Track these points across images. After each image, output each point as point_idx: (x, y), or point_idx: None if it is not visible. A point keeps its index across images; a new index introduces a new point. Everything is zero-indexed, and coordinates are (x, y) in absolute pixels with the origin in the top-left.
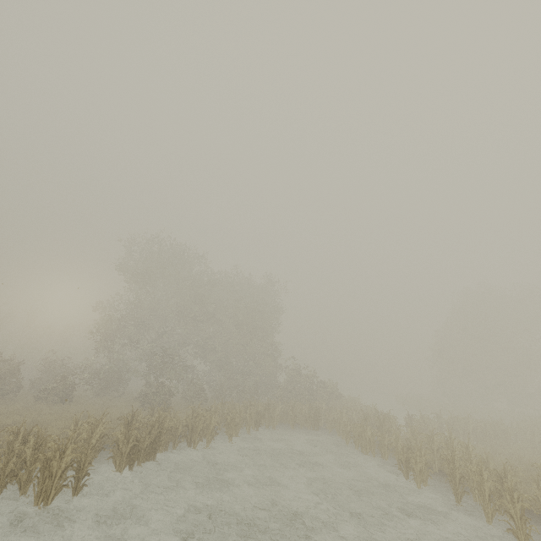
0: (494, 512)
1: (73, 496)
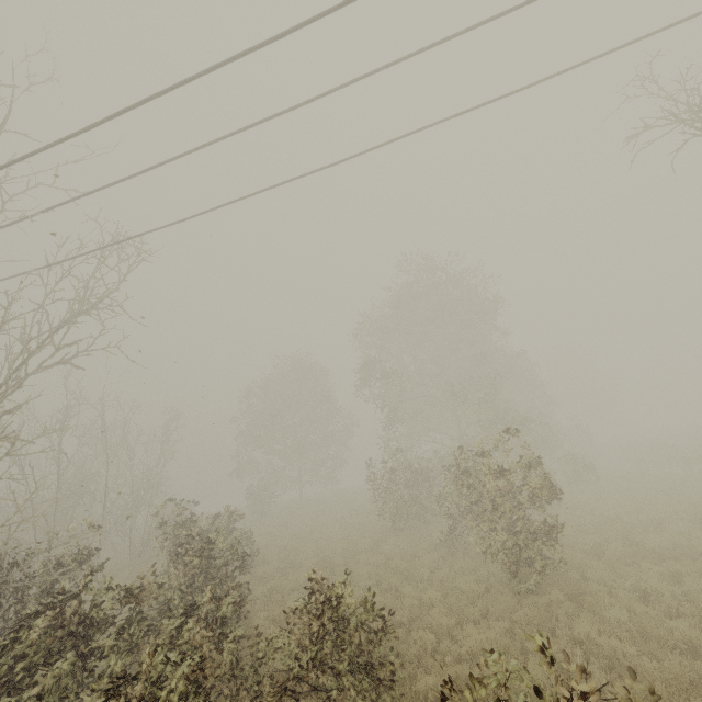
0: None
1: None
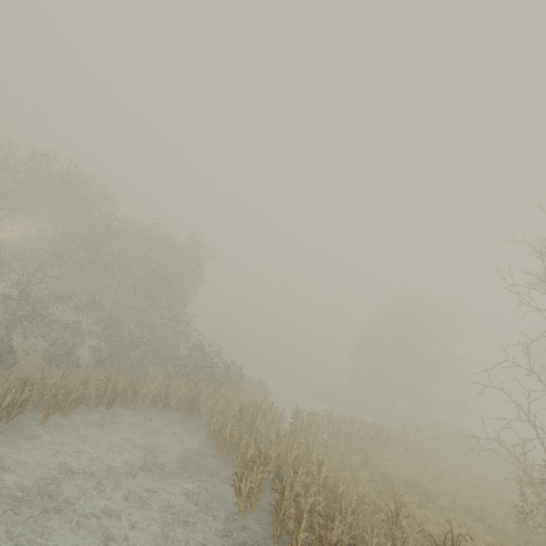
0: None
1: None
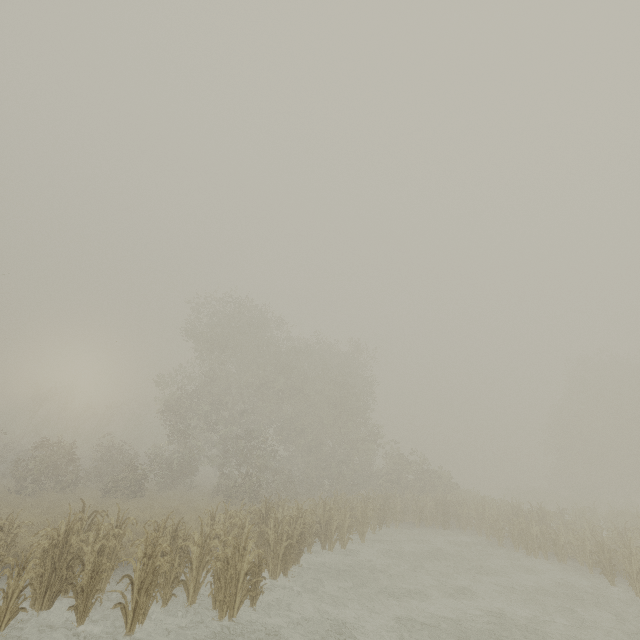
0: None
1: (252, 606)
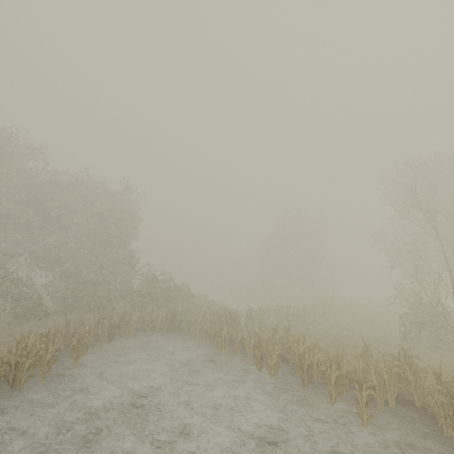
0: (337, 395)
1: None
